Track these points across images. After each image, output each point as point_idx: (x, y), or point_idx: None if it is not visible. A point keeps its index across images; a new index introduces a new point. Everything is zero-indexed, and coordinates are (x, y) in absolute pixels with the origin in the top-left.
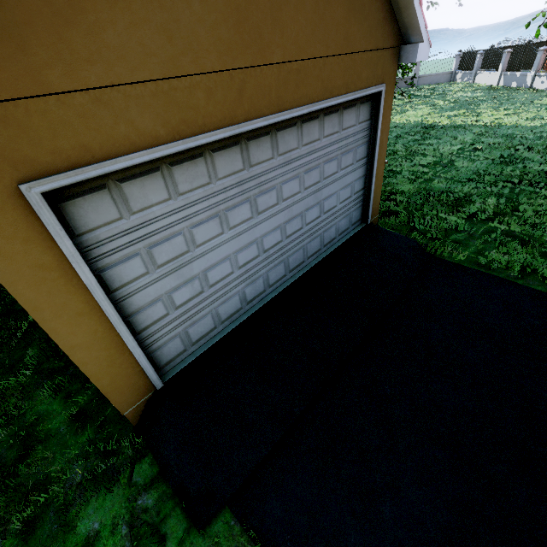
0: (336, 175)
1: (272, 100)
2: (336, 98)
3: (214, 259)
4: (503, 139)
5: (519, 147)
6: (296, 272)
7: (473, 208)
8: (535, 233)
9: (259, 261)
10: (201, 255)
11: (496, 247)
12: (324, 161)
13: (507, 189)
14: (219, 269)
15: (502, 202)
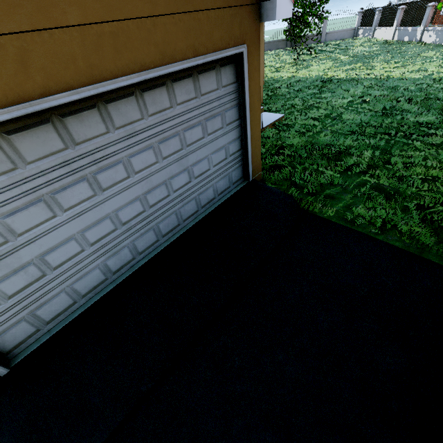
0: (203, 140)
1: (81, 70)
2: (180, 63)
3: (50, 242)
4: (388, 91)
5: (400, 99)
6: (171, 235)
7: (350, 161)
8: (401, 186)
9: (118, 234)
10: (29, 242)
11: (364, 201)
12: (183, 129)
13: (383, 141)
14: (62, 251)
15: (377, 154)
